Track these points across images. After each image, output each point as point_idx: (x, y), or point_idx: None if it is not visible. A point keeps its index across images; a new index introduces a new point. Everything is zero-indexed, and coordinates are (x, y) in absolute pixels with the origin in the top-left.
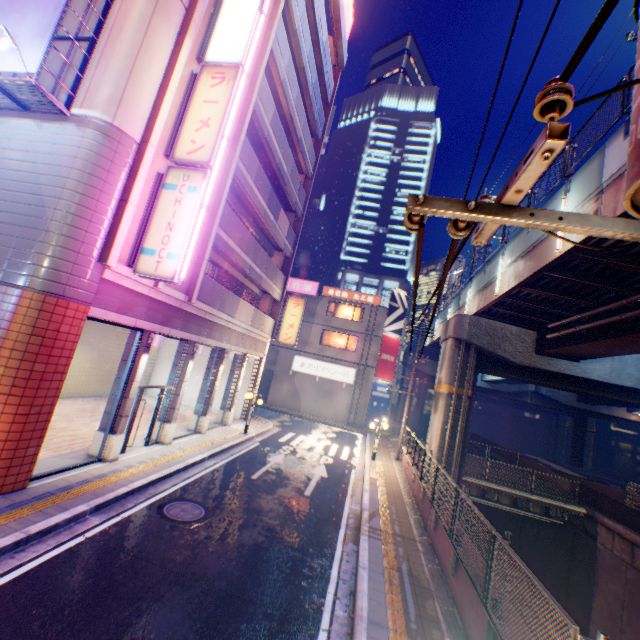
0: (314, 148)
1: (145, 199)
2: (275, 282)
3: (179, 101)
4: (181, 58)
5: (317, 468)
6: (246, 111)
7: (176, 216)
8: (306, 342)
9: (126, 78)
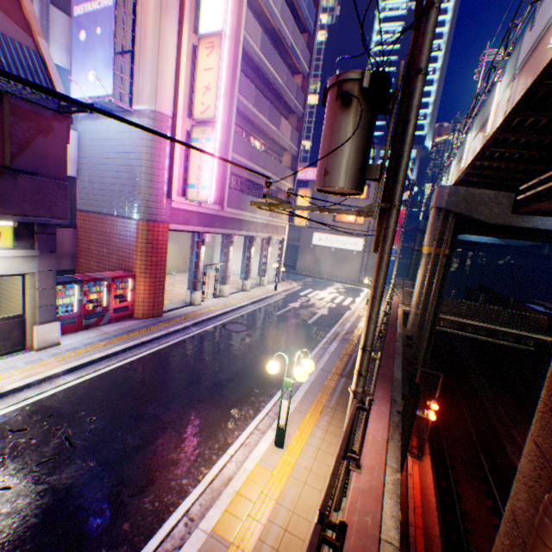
0: (308, 44)
1: (183, 152)
2: (285, 180)
3: (189, 73)
4: (183, 43)
5: (321, 310)
6: (237, 52)
7: (202, 161)
8: (321, 221)
9: (156, 75)
